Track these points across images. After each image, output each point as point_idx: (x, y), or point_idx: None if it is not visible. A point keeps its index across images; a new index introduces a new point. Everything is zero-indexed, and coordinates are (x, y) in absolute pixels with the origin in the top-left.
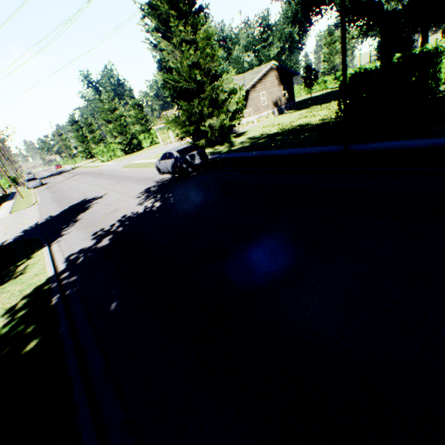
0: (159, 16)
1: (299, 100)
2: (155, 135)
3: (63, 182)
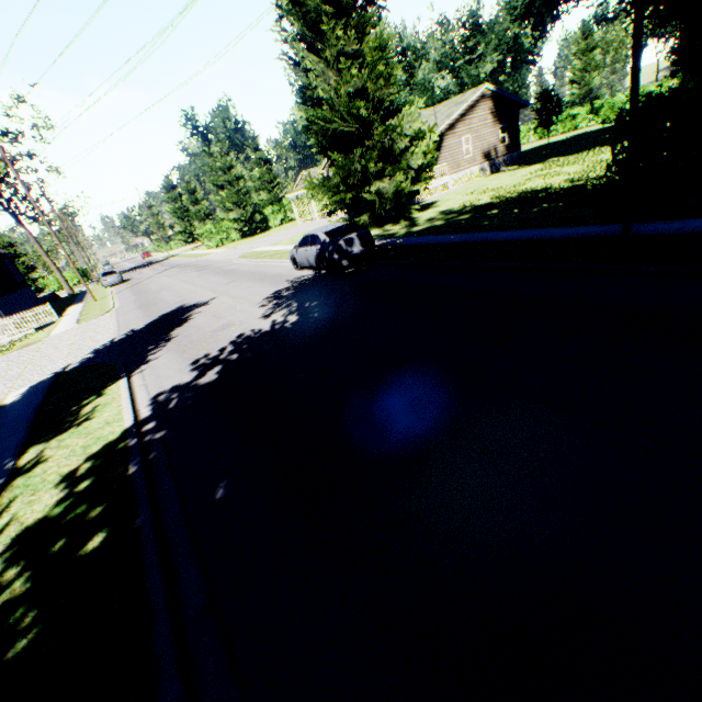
0: (305, 15)
1: (526, 149)
2: (289, 208)
3: (152, 278)
